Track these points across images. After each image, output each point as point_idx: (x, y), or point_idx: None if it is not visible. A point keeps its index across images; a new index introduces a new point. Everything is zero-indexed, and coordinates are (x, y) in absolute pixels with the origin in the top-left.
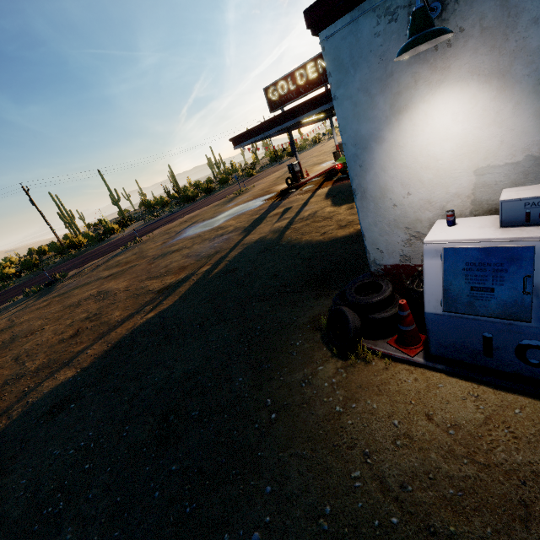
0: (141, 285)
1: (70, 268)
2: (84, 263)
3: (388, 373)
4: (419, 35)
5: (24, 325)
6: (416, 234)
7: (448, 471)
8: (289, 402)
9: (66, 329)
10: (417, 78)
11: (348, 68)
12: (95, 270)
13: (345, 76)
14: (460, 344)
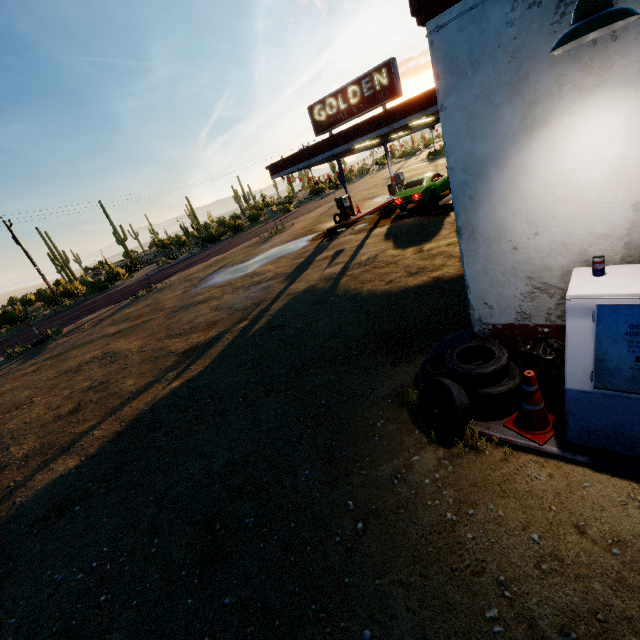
0: (159, 345)
1: (65, 323)
2: (83, 317)
3: (510, 466)
4: (595, 16)
5: (6, 396)
6: (541, 285)
7: (624, 610)
8: (380, 506)
9: (63, 402)
10: (562, 83)
11: (465, 69)
12: (98, 325)
13: (459, 79)
14: (612, 430)
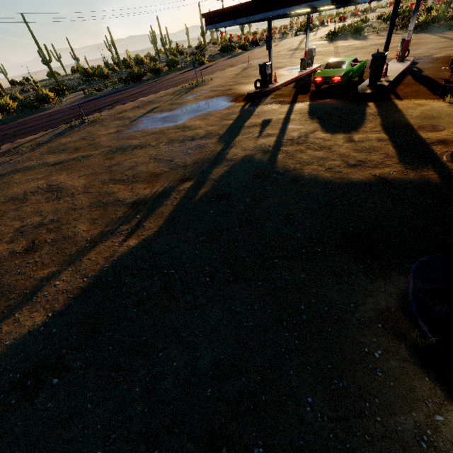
0: (105, 189)
1: (1, 140)
2: (19, 137)
3: None
4: None
5: None
6: None
7: None
8: None
9: (15, 236)
10: None
11: None
12: (36, 150)
13: None
14: None
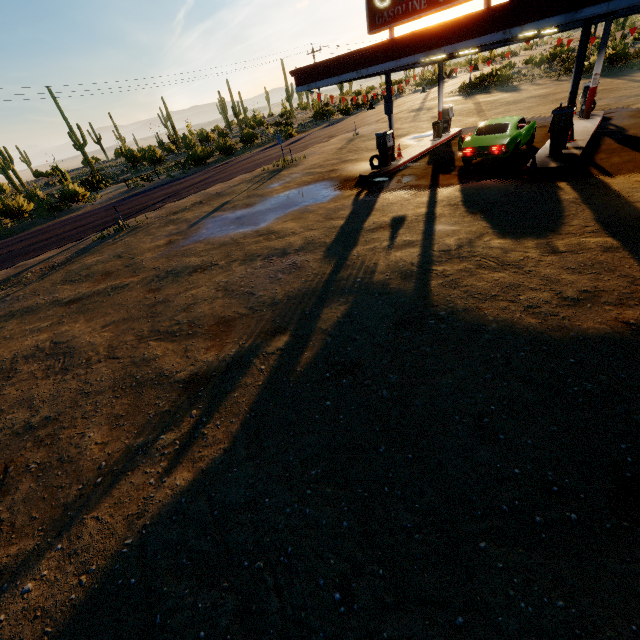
0: (142, 351)
1: (1, 261)
2: (27, 256)
3: None
4: None
5: None
6: None
7: None
8: None
9: None
10: None
11: None
12: (47, 277)
13: None
14: None
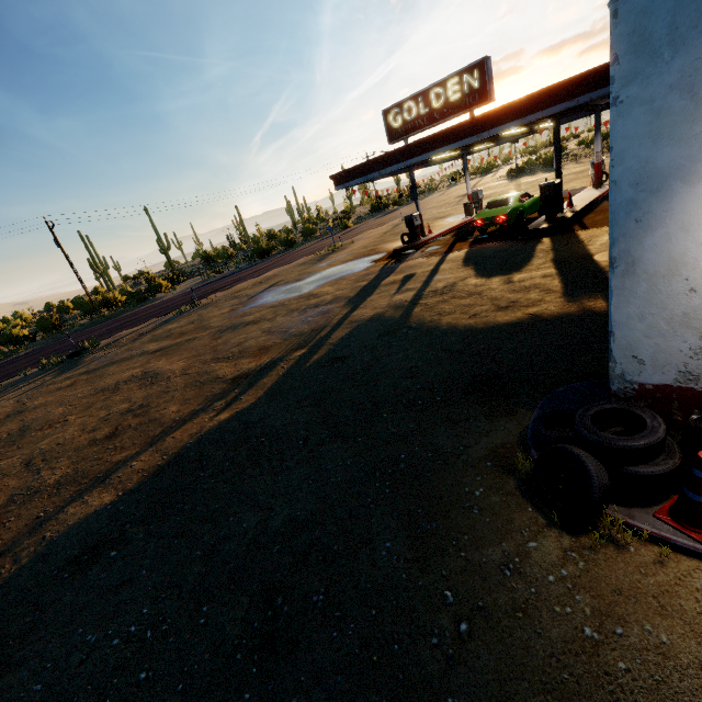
0: (205, 369)
1: (102, 335)
2: (122, 329)
3: (668, 572)
4: None
5: (38, 411)
6: None
7: None
8: (488, 604)
9: (99, 424)
10: None
11: (660, 49)
12: (138, 340)
13: (649, 63)
14: None
